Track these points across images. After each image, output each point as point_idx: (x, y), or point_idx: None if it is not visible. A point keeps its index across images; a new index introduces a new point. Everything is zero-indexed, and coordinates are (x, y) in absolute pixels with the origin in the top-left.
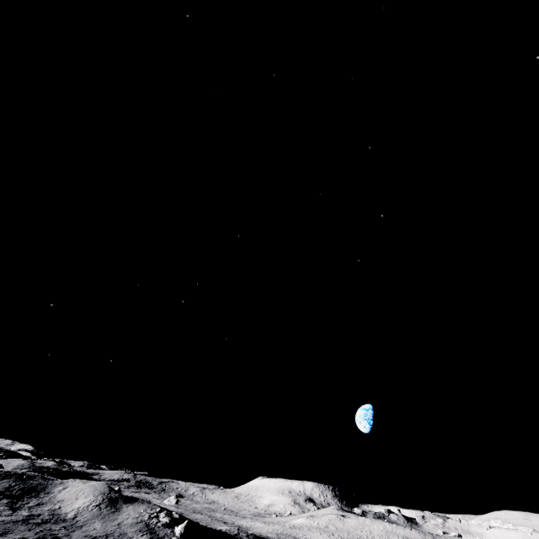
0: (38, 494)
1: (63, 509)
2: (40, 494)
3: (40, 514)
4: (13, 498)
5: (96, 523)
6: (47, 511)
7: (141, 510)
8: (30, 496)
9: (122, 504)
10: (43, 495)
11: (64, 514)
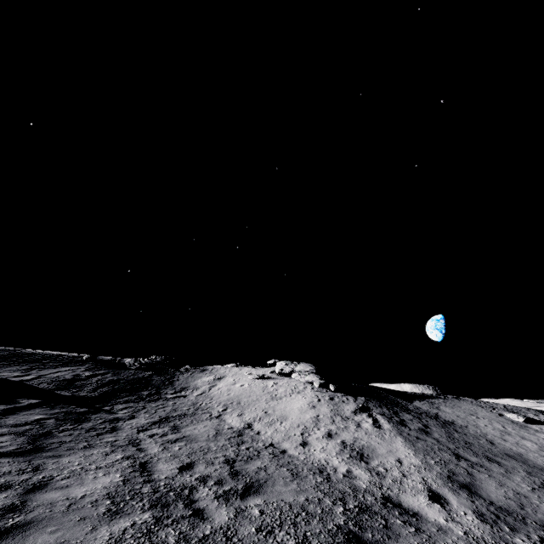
0: (156, 393)
1: (264, 429)
2: (161, 393)
3: (193, 474)
4: (74, 404)
5: (541, 503)
6: (213, 446)
7: (512, 417)
8: (135, 398)
9: (407, 402)
10: (171, 395)
11: (298, 457)
